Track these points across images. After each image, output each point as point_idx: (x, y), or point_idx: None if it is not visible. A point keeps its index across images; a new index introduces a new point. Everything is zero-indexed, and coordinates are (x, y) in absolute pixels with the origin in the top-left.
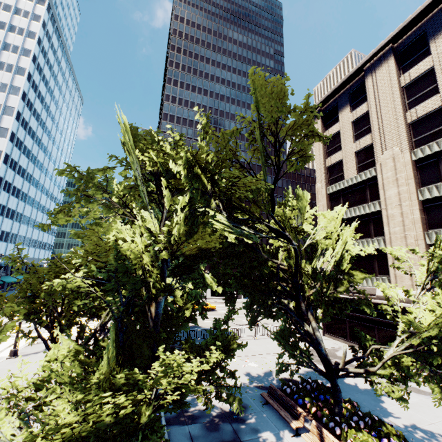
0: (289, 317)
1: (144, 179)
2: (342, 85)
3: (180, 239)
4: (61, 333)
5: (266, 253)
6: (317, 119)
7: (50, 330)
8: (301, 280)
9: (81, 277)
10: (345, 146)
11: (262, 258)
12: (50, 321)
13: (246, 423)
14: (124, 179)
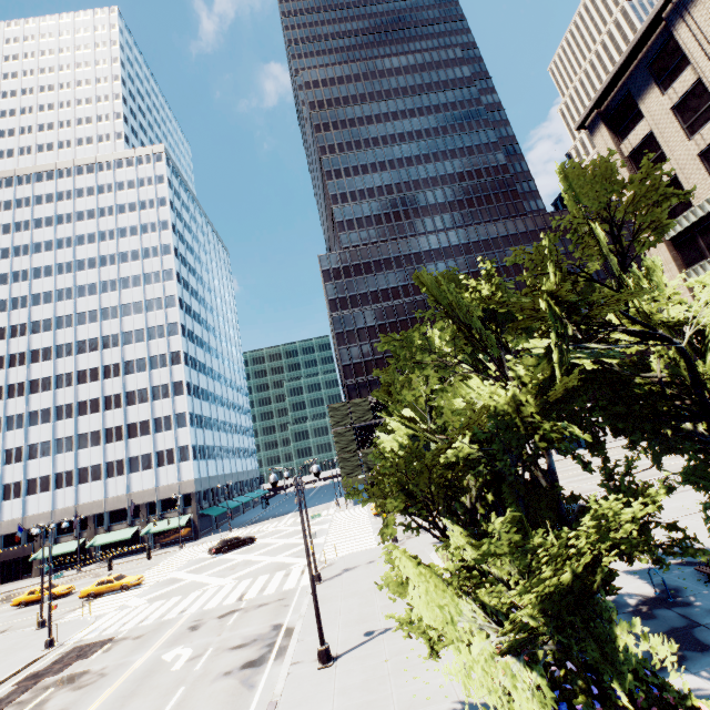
0: (705, 446)
1: (459, 329)
2: (627, 59)
3: (549, 382)
4: (443, 518)
5: (625, 369)
6: (598, 130)
7: (432, 517)
8: (706, 389)
9: (475, 448)
10: (673, 151)
11: (625, 377)
12: (427, 508)
13: (695, 606)
14: (443, 337)
